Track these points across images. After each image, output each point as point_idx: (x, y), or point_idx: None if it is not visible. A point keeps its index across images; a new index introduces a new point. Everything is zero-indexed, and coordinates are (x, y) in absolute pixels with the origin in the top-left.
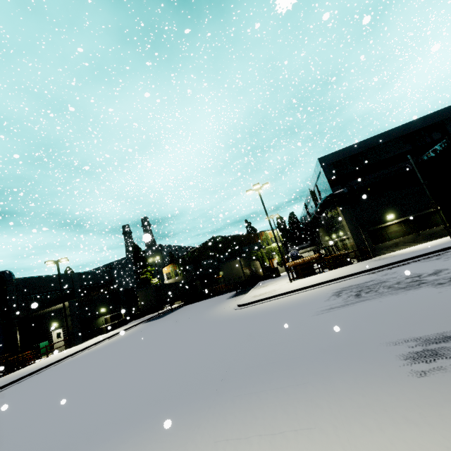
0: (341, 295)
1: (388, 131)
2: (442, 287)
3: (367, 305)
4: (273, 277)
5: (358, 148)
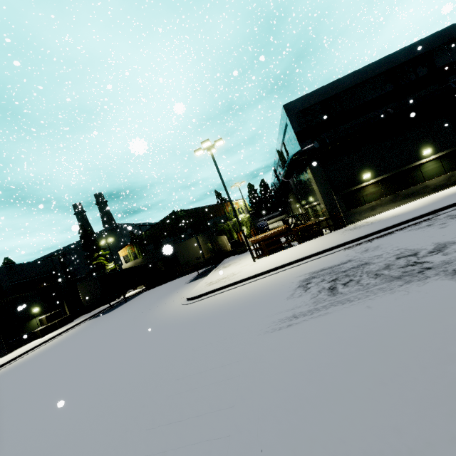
0: (310, 288)
1: (367, 66)
2: None
3: (348, 316)
4: (240, 254)
5: (331, 90)
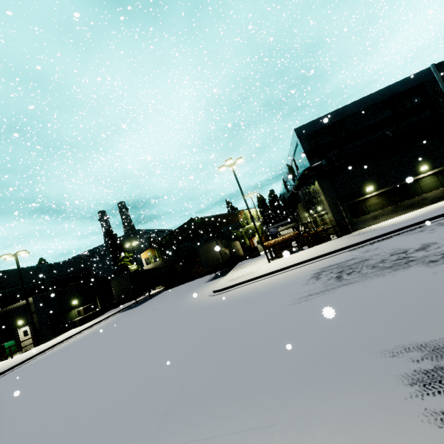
0: (320, 278)
1: (367, 96)
2: (436, 266)
3: (350, 291)
4: (253, 257)
5: (336, 116)
